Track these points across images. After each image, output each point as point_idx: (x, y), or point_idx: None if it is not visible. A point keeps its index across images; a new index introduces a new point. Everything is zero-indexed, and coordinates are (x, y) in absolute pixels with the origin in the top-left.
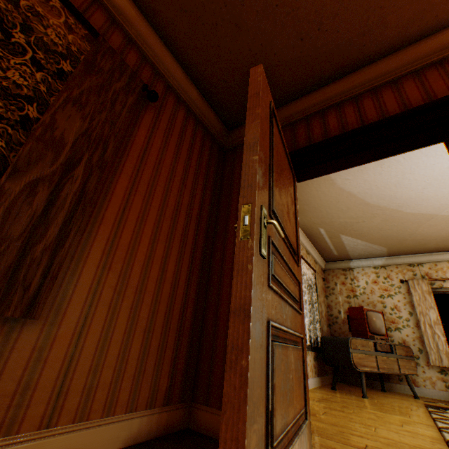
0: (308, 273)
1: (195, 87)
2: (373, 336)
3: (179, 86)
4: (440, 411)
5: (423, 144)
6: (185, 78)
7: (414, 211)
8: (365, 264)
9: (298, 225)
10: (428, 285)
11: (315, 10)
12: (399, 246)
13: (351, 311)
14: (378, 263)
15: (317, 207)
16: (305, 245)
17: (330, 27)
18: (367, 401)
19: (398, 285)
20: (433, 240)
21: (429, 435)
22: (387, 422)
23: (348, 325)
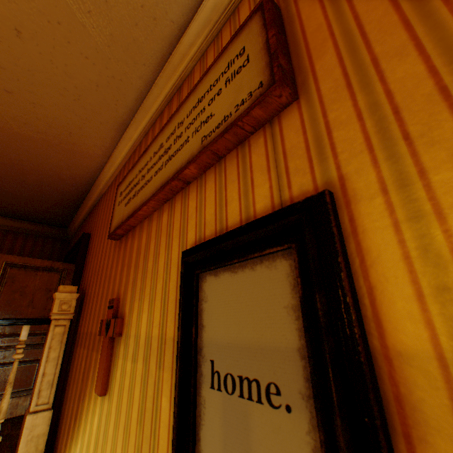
0: None
1: (27, 221)
2: None
3: (15, 227)
4: None
5: None
6: (17, 221)
7: None
8: None
9: None
10: None
11: (33, 195)
12: None
13: None
14: None
15: None
16: None
17: (48, 196)
18: None
19: None
20: None
21: None
22: None
23: None
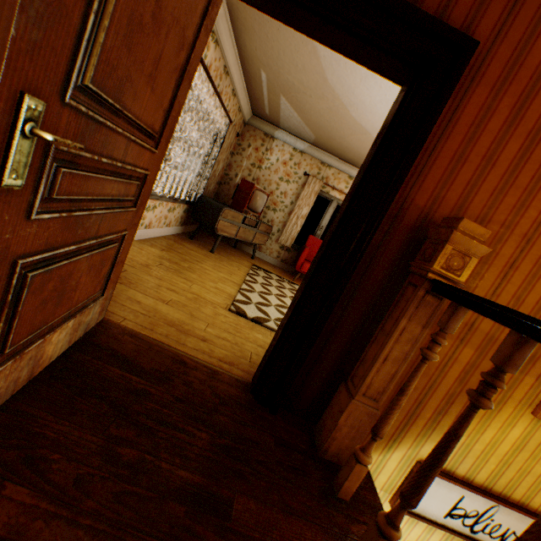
0: (221, 122)
1: None
2: (249, 212)
3: None
4: (257, 274)
5: (387, 74)
6: None
7: (358, 119)
8: (289, 141)
9: (190, 85)
10: (320, 188)
11: None
12: (326, 142)
13: (243, 185)
14: (300, 147)
15: (271, 39)
16: (236, 82)
17: None
18: (211, 257)
19: (301, 176)
20: (353, 154)
21: (229, 293)
22: (208, 280)
23: (234, 195)
